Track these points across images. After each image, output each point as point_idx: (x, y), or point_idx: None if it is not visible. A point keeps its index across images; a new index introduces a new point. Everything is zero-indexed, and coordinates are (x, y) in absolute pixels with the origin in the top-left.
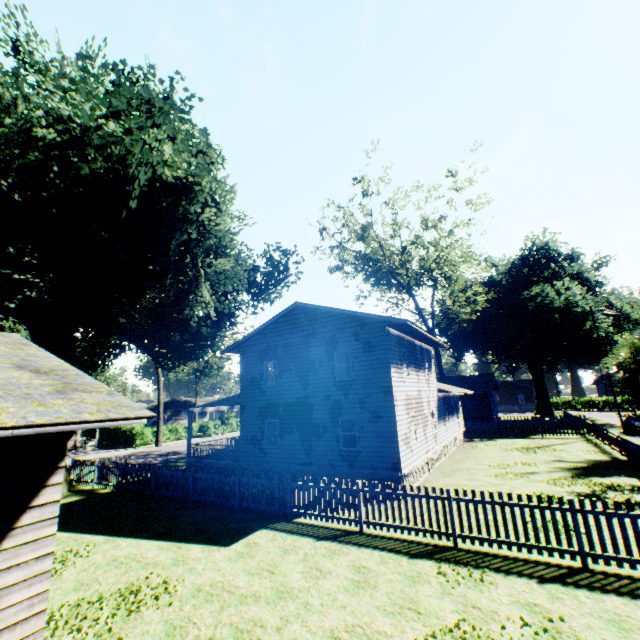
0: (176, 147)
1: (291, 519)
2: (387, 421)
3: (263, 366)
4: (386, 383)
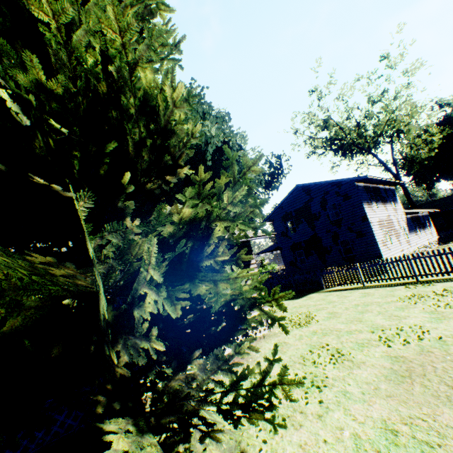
0: (210, 124)
1: (325, 289)
2: (368, 235)
3: (286, 224)
4: (362, 215)
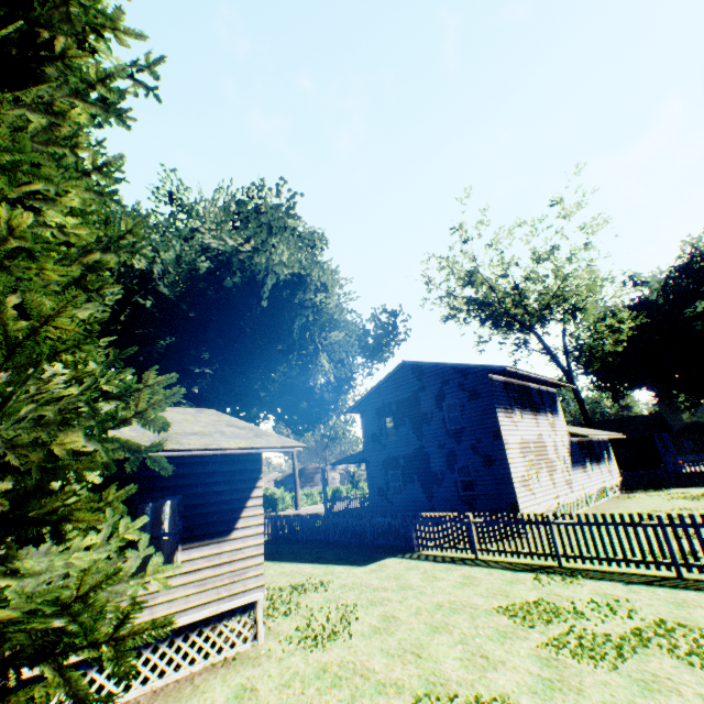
0: (288, 246)
1: (416, 552)
2: (500, 464)
3: (381, 422)
4: (494, 428)
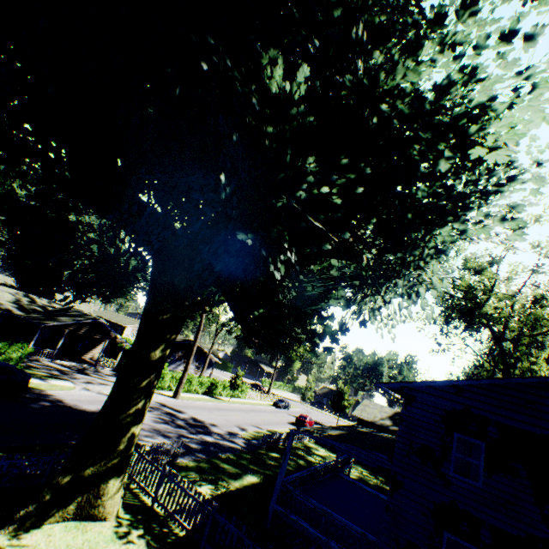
0: None
1: None
2: None
3: (450, 438)
4: None
